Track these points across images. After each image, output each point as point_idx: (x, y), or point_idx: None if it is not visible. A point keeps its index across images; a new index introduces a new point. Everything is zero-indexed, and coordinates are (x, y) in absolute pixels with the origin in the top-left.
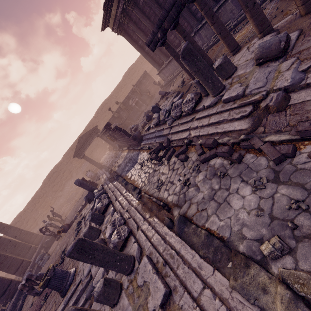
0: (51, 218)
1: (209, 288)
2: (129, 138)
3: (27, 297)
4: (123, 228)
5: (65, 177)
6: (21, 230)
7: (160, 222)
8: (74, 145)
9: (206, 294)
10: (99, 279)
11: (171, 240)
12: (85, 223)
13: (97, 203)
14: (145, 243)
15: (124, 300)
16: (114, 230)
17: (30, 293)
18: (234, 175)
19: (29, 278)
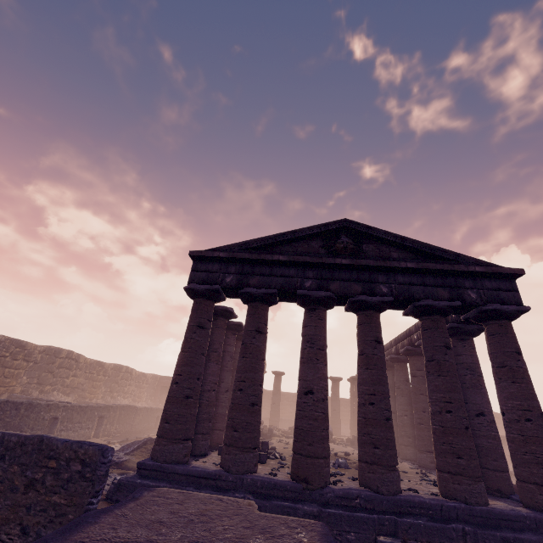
0: None
1: None
2: None
3: None
4: None
5: None
6: None
7: None
8: None
9: None
10: None
11: None
12: None
13: None
14: None
15: None
16: None
17: None
18: None
19: None
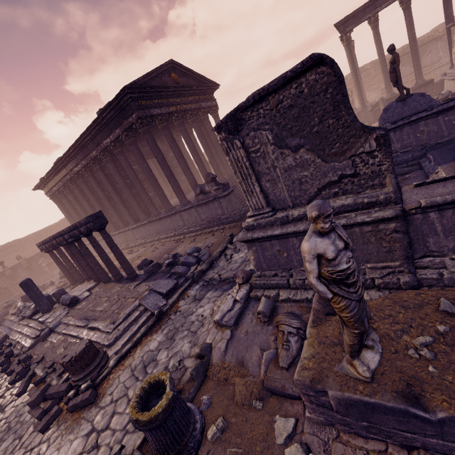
0: None
1: None
2: None
3: None
4: None
5: None
6: None
7: None
8: None
9: None
10: None
11: None
12: None
13: None
14: None
15: None
16: None
17: None
18: None
19: None
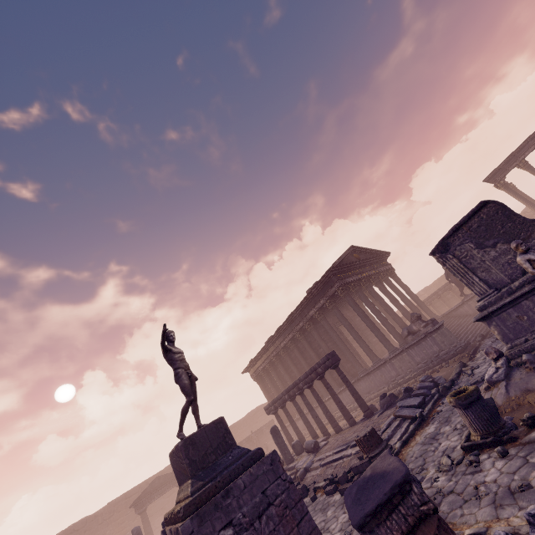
0: None
1: None
2: None
3: None
4: None
5: None
6: None
7: None
8: (134, 490)
9: None
10: None
11: None
12: None
13: None
14: None
15: None
16: None
17: None
18: None
19: None
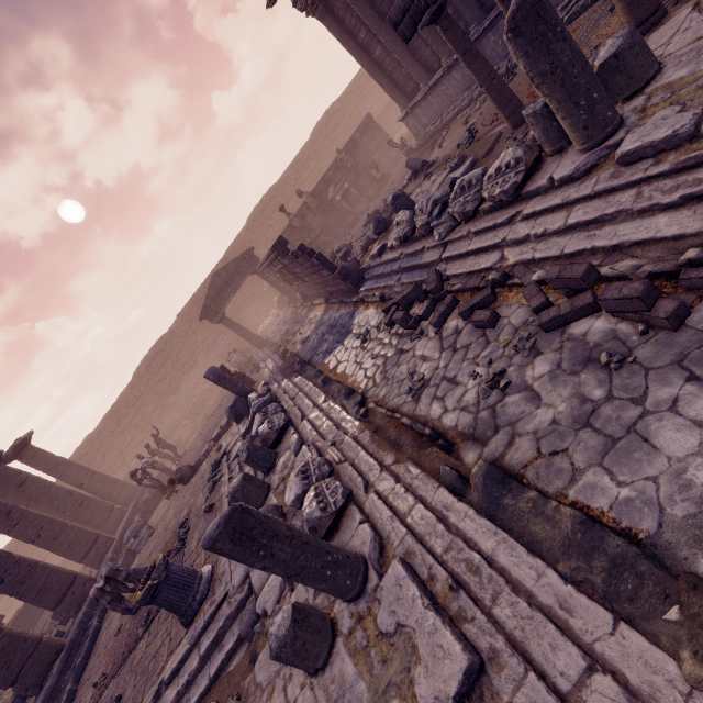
0: (153, 451)
1: (609, 674)
2: (331, 276)
3: (108, 613)
4: (330, 484)
5: (181, 364)
6: (92, 472)
7: (427, 478)
8: (201, 292)
9: (600, 688)
10: (272, 598)
11: (464, 524)
12: (230, 467)
13: (259, 424)
14: (391, 526)
15: (344, 663)
16: (308, 487)
17: (116, 607)
18: (658, 363)
19: (112, 577)
